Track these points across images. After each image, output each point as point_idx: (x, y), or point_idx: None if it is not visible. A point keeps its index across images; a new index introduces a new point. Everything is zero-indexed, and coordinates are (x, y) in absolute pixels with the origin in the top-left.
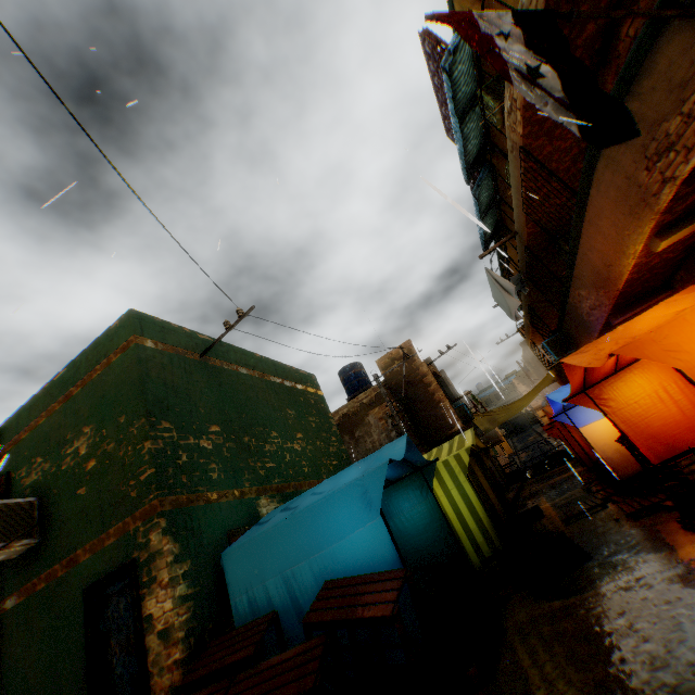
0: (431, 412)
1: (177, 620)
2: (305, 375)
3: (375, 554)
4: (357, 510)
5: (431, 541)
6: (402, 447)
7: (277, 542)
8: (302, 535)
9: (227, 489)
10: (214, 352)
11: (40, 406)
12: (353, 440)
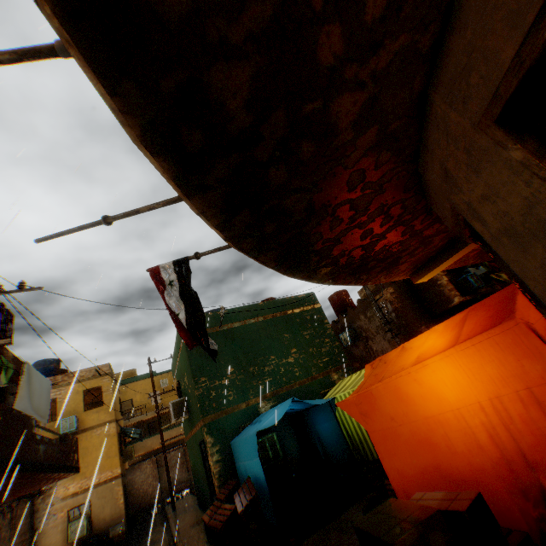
0: (430, 289)
1: (215, 470)
2: (303, 297)
3: (260, 472)
4: (253, 450)
5: (339, 443)
6: (285, 409)
7: (240, 448)
8: (244, 450)
9: (239, 403)
10: (229, 319)
11: (176, 354)
12: (366, 319)
